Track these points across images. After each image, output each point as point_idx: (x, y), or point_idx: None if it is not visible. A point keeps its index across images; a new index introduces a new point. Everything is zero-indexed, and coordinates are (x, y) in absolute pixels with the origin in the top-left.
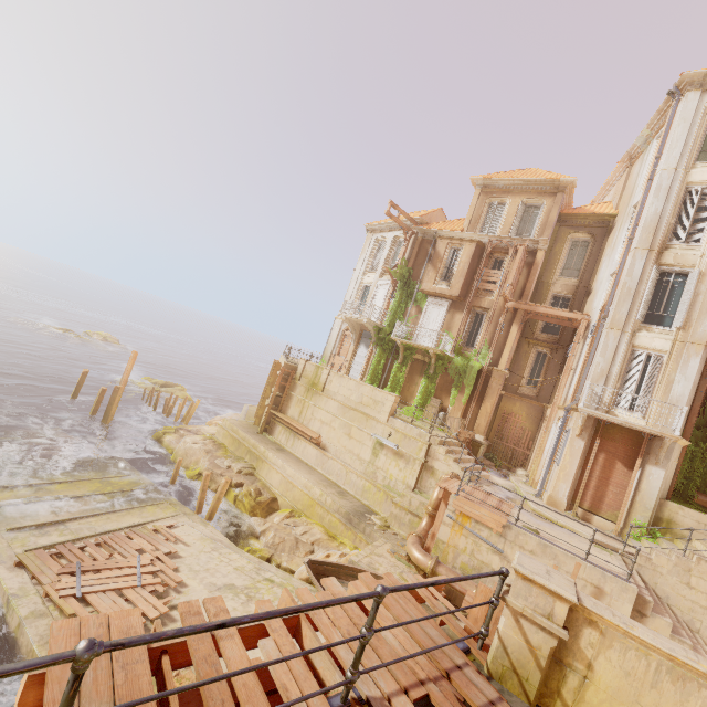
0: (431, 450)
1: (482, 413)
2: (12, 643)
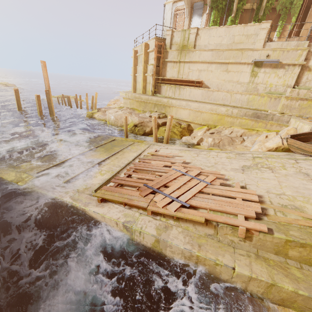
0: (308, 53)
1: (303, 34)
2: (156, 252)
